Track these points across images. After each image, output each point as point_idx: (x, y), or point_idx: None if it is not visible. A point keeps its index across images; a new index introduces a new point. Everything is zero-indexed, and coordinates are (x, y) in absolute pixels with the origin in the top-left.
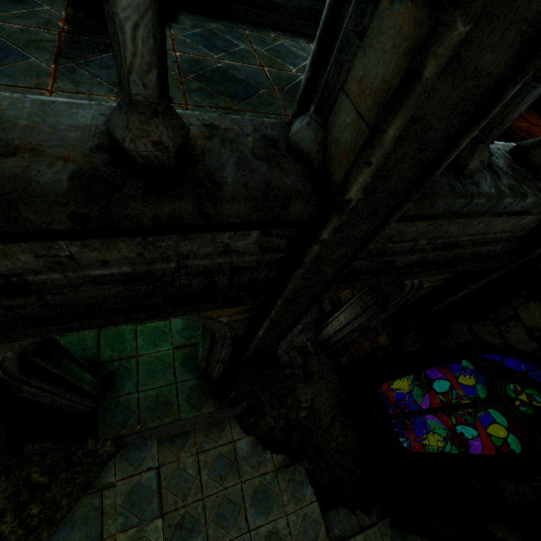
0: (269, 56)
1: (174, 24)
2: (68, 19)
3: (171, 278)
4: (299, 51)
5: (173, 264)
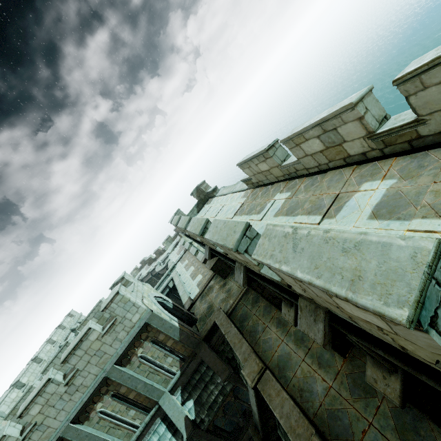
0: None
1: None
2: None
3: None
4: None
5: None
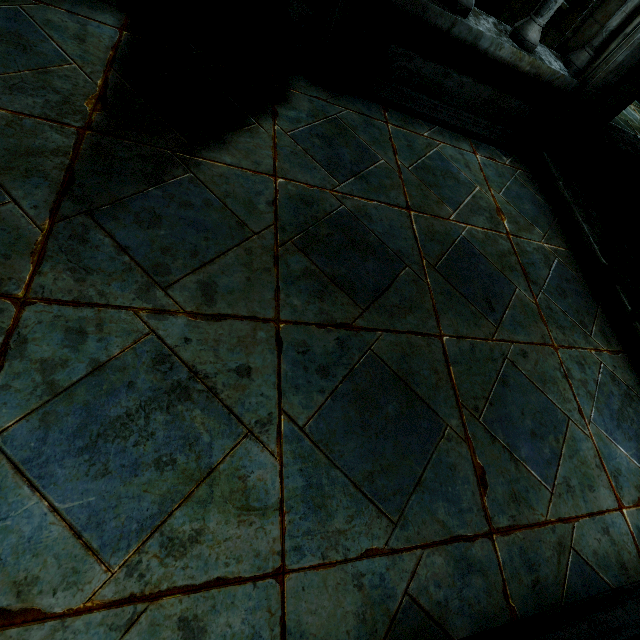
0: (419, 182)
1: (283, 107)
2: (104, 93)
3: None
4: (462, 171)
5: None
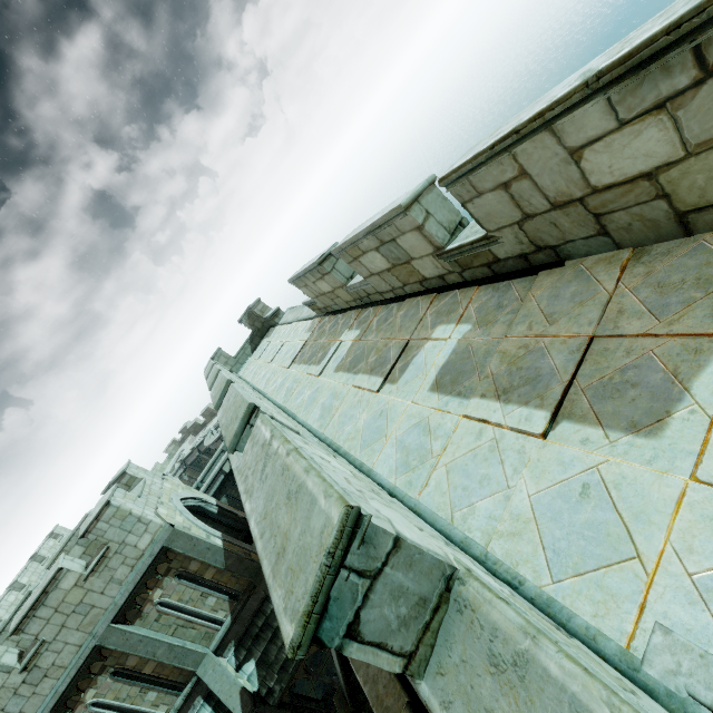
0: None
1: None
2: None
3: None
4: None
5: None
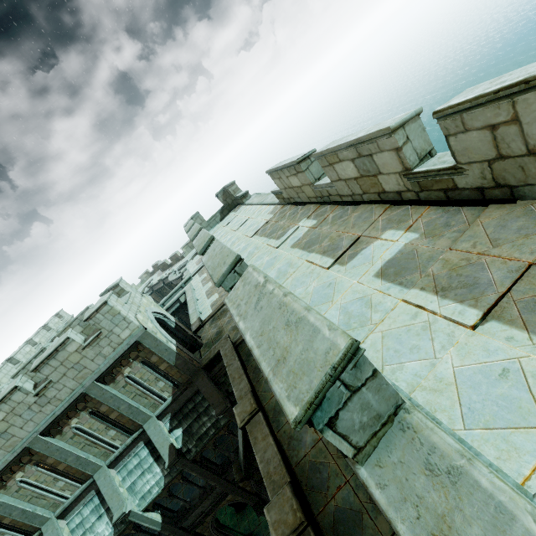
0: None
1: None
2: None
3: (214, 500)
4: None
5: (213, 498)
